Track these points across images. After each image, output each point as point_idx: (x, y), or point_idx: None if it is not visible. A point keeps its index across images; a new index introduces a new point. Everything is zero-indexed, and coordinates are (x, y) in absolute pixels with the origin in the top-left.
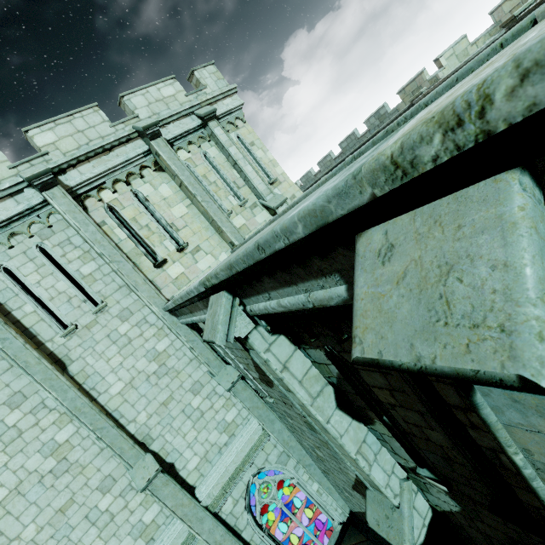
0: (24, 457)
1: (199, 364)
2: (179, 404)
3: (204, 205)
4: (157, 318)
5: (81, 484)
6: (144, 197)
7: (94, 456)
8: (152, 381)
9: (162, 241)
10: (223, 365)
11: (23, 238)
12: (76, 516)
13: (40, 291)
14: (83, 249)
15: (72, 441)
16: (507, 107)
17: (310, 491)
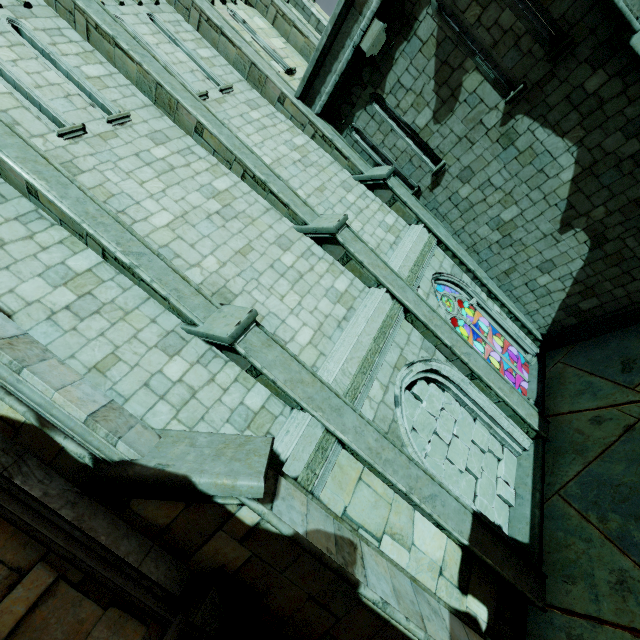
0: (182, 191)
1: (341, 168)
2: (334, 195)
3: (306, 33)
4: (285, 118)
5: (255, 235)
6: (242, 18)
7: (260, 213)
8: (299, 167)
9: (269, 60)
10: (368, 167)
11: (131, 3)
12: (259, 263)
13: (160, 53)
14: (195, 36)
15: (233, 193)
16: None
17: (493, 315)
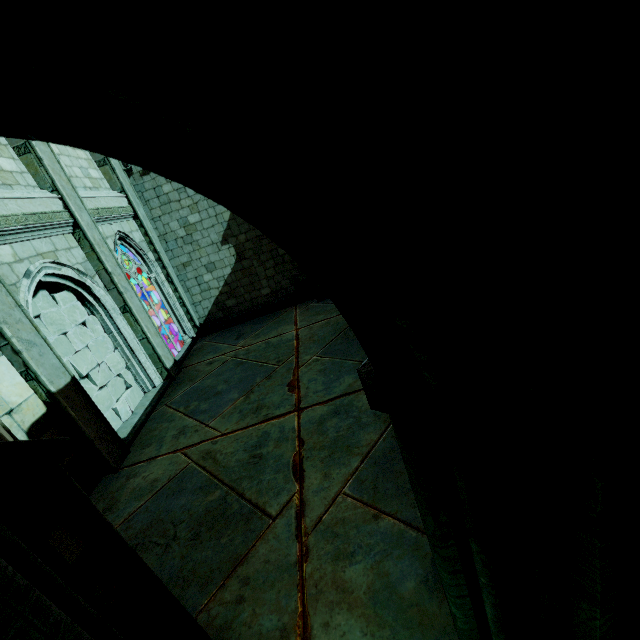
0: None
1: None
2: None
3: None
4: None
5: None
6: None
7: None
8: None
9: None
10: None
11: None
12: None
13: None
14: None
15: None
16: None
17: (166, 294)
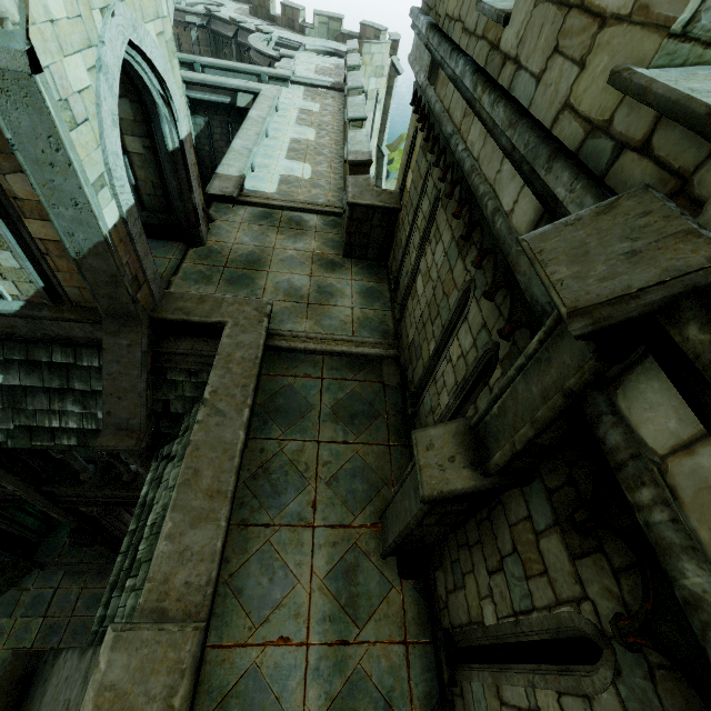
0: None
1: None
2: None
3: None
4: None
5: None
6: None
7: None
8: None
9: None
10: None
11: None
12: None
13: None
14: None
15: None
16: (185, 79)
17: None
